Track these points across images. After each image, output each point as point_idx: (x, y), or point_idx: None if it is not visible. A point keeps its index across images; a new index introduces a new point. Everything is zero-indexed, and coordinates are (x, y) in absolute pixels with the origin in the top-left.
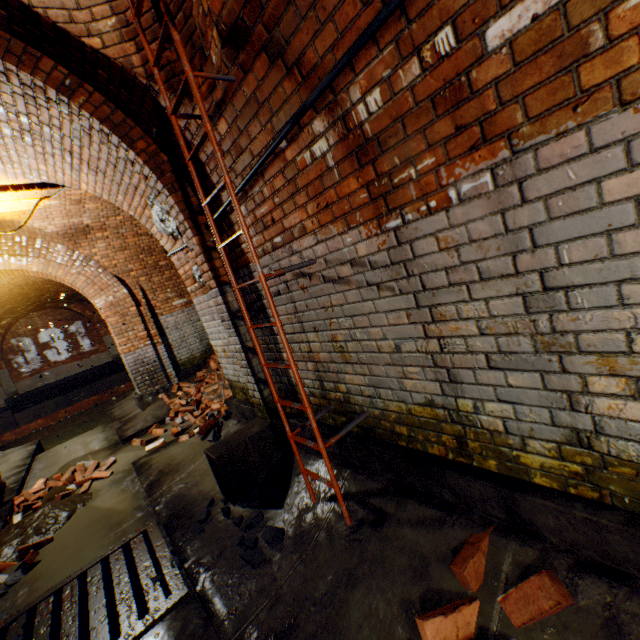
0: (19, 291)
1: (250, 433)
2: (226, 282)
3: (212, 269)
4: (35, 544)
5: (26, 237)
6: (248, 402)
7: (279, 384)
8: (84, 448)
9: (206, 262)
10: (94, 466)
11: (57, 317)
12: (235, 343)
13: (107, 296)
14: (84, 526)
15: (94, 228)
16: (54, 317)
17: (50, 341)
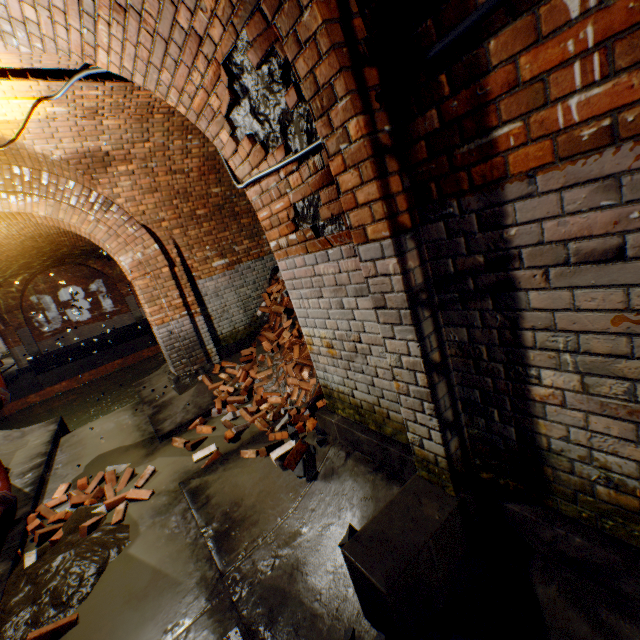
0: (32, 244)
1: (427, 523)
2: (405, 227)
3: (384, 196)
4: (51, 631)
5: (27, 168)
6: (366, 429)
7: (477, 430)
8: (112, 438)
9: (375, 179)
10: (127, 476)
11: (76, 274)
12: (402, 351)
13: (134, 252)
14: (122, 602)
15: (115, 158)
16: (73, 274)
17: (70, 300)
